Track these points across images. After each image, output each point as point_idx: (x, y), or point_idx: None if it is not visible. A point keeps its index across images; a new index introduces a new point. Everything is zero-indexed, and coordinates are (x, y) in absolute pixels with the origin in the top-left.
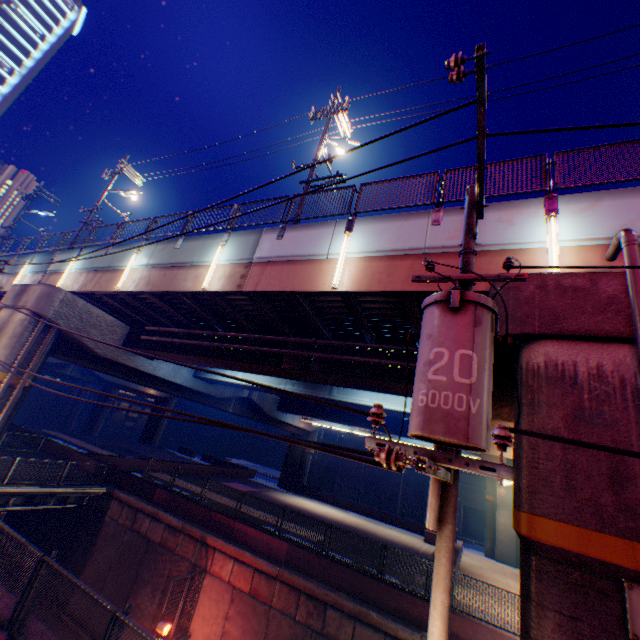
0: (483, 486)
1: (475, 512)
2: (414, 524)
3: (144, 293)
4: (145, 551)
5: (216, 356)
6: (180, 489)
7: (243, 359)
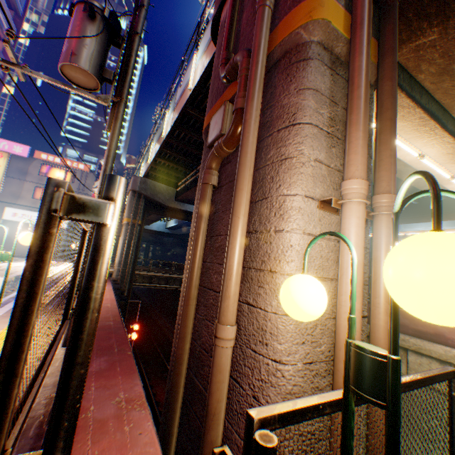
0: None
1: None
2: None
3: (156, 159)
4: None
5: None
6: None
7: None
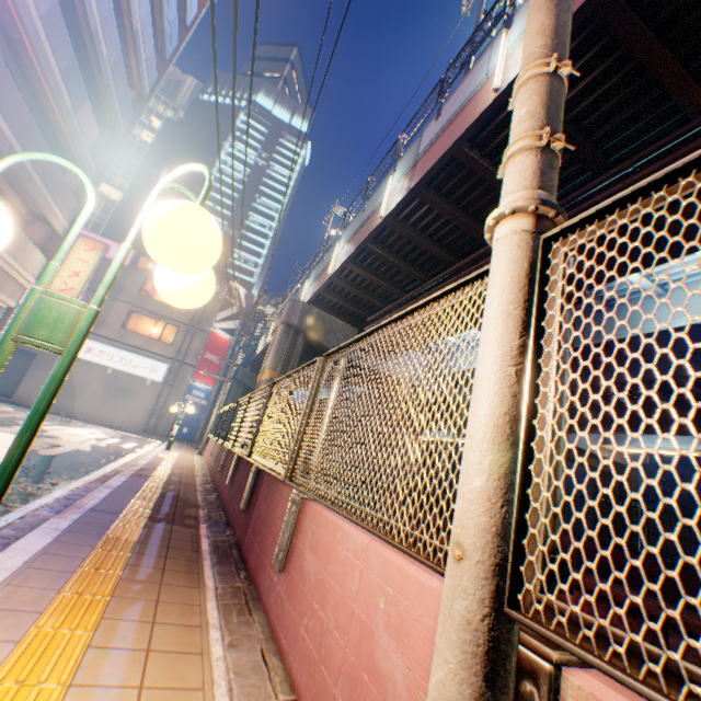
0: None
1: None
2: None
3: (345, 266)
4: None
5: None
6: None
7: None
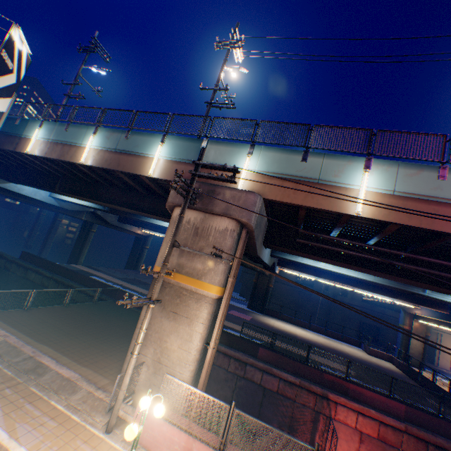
0: (375, 311)
1: (362, 324)
2: (350, 339)
3: (394, 224)
4: (262, 396)
5: (401, 275)
6: (233, 331)
7: (440, 284)
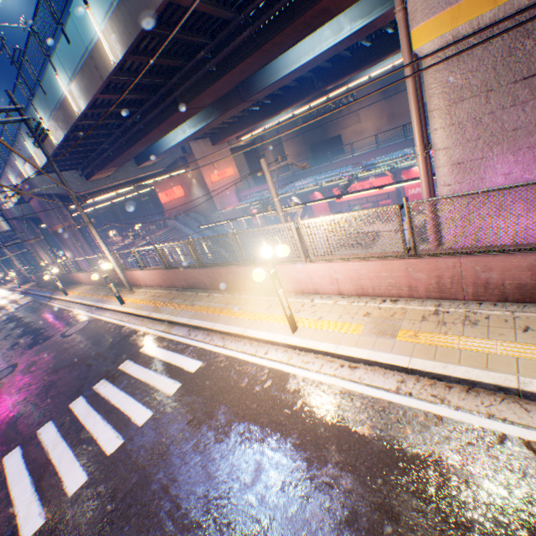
0: None
1: None
2: None
3: None
4: None
5: None
6: None
7: None
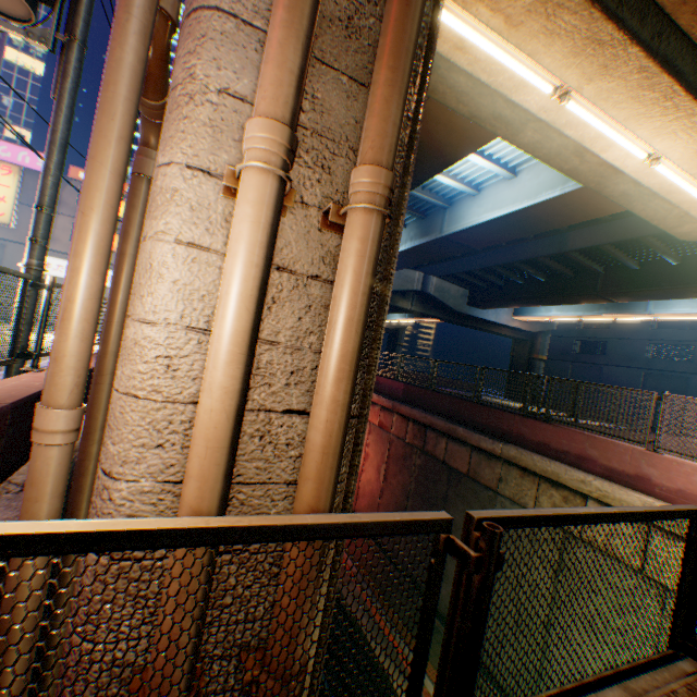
0: None
1: None
2: None
3: None
4: None
5: None
6: None
7: None
